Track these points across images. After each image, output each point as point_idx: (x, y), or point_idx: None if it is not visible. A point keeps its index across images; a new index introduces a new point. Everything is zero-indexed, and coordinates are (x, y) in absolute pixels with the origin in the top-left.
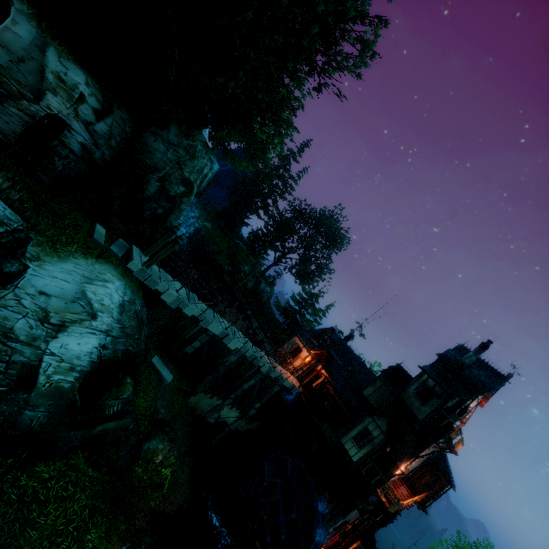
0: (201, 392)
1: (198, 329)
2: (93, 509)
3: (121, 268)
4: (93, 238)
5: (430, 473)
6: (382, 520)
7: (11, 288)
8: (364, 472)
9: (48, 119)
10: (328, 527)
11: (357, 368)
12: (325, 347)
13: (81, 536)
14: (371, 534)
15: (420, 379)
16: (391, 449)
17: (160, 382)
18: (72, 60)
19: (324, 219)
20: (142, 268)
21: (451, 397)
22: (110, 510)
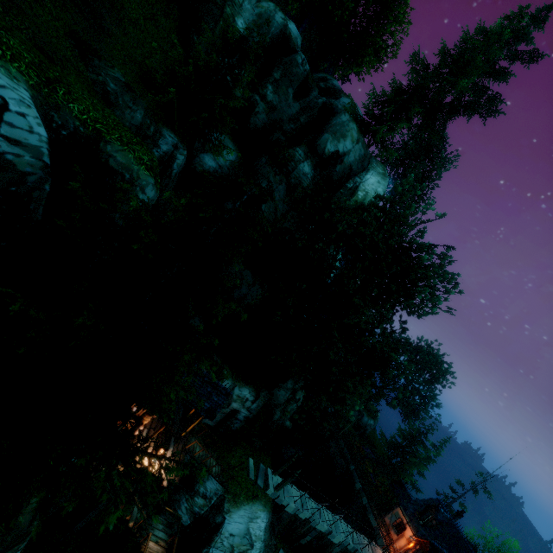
0: None
1: (309, 526)
2: None
3: (263, 496)
4: (249, 477)
5: None
6: None
7: (219, 535)
8: None
9: (231, 411)
10: None
11: None
12: (431, 528)
13: None
14: None
15: None
16: None
17: None
18: (244, 385)
19: (422, 353)
20: (274, 491)
21: None
22: None
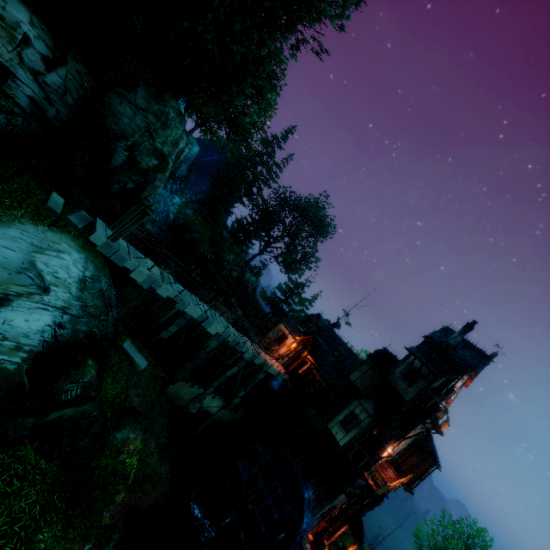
0: (180, 380)
1: (175, 312)
2: (46, 505)
3: (81, 240)
4: (46, 205)
5: (416, 454)
6: (369, 503)
7: None
8: (352, 456)
9: None
10: (316, 514)
11: (343, 353)
12: (311, 334)
13: (30, 536)
14: (359, 518)
15: (407, 361)
16: (378, 432)
17: (133, 368)
18: None
19: (310, 206)
20: (107, 242)
21: (438, 377)
22: (67, 506)
